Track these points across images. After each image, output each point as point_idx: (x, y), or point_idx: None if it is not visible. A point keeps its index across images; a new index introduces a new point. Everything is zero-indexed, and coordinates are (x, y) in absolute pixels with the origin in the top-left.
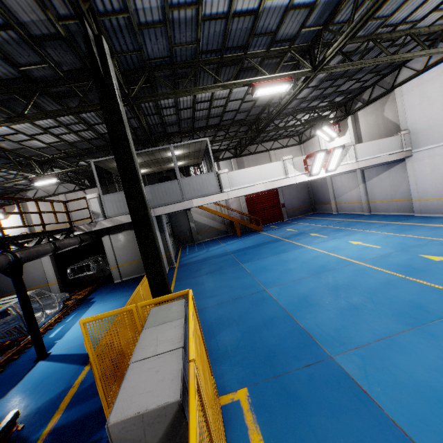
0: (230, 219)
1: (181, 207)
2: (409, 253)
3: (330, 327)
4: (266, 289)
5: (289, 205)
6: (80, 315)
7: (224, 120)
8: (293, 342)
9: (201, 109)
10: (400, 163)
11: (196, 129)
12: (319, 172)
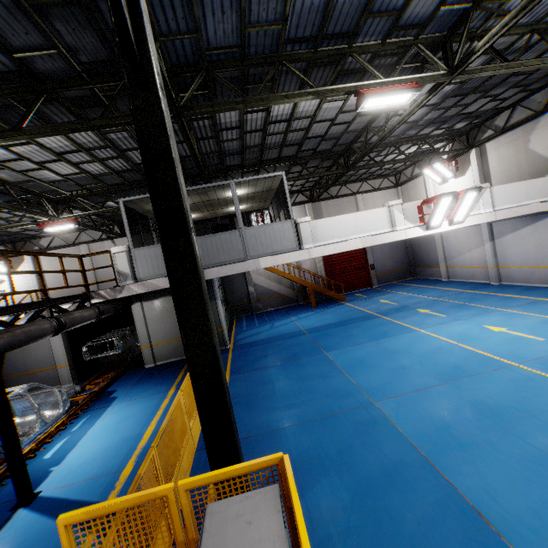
0: (302, 283)
1: (243, 268)
2: None
3: (518, 501)
4: (373, 402)
5: (380, 266)
6: (93, 420)
7: (303, 150)
8: (455, 531)
9: (274, 132)
10: None
11: (265, 161)
12: (440, 223)
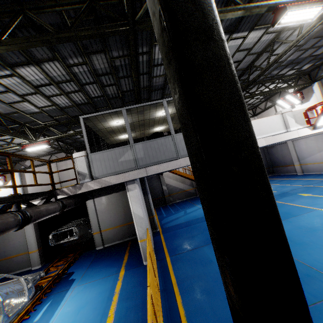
0: None
1: (176, 165)
2: None
3: None
4: None
5: None
6: (54, 307)
7: None
8: None
9: None
10: None
11: None
12: None
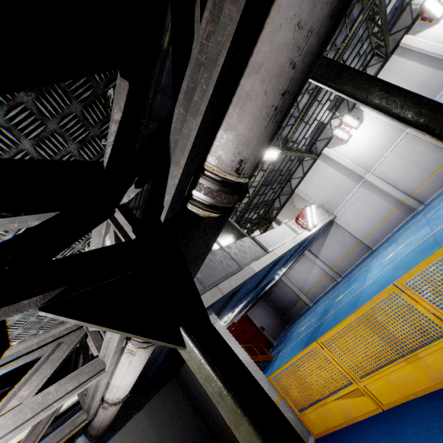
0: None
1: (245, 275)
2: (438, 216)
3: None
4: None
5: (266, 326)
6: None
7: None
8: None
9: None
10: (332, 226)
11: None
12: (311, 226)
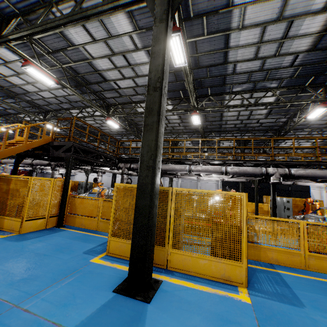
0: None
1: None
2: None
3: None
4: None
5: None
6: None
7: None
8: None
9: None
10: (74, 176)
11: None
12: None
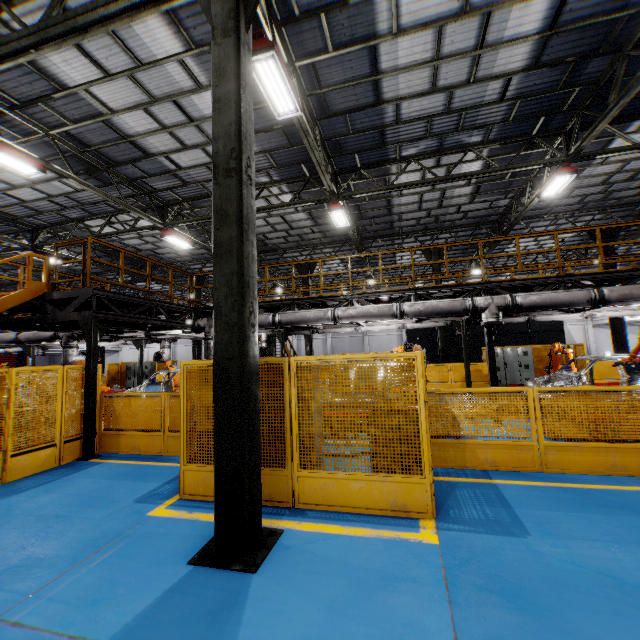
0: None
1: None
2: None
3: None
4: None
5: None
6: None
7: None
8: None
9: None
10: (117, 353)
11: None
12: None
